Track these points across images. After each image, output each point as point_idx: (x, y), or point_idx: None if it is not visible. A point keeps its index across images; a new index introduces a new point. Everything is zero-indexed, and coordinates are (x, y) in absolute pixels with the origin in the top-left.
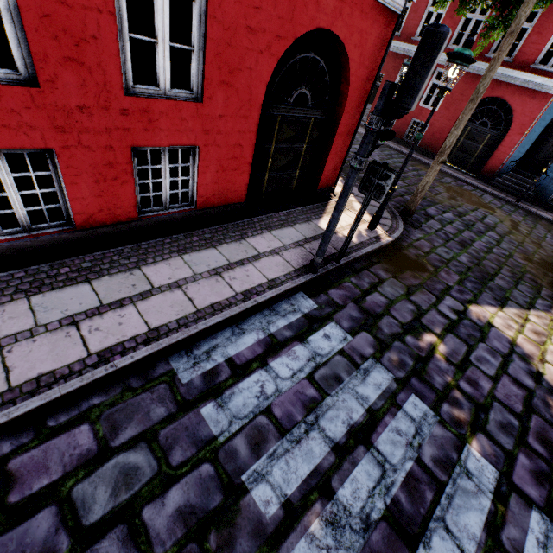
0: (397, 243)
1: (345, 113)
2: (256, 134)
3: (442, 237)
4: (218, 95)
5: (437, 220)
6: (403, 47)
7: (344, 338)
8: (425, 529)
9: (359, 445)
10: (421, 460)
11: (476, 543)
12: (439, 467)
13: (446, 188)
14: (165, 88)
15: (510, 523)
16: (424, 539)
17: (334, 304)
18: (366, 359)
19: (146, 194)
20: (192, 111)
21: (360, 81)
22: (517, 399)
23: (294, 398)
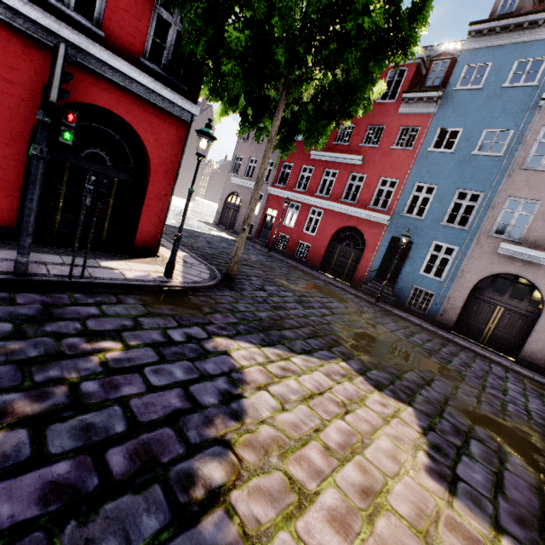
0: (192, 291)
1: (152, 182)
2: (25, 164)
3: (258, 300)
4: None
5: (268, 292)
6: (287, 194)
7: None
8: None
9: None
10: None
11: None
12: None
13: (308, 283)
14: None
15: None
16: None
17: (8, 301)
18: None
19: None
20: None
21: (164, 160)
22: (162, 409)
23: None
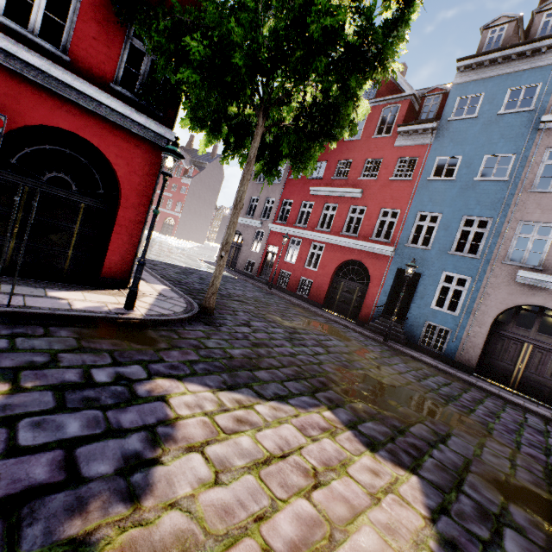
0: (154, 325)
1: (123, 207)
2: None
3: (237, 336)
4: None
5: (253, 328)
6: (288, 230)
7: None
8: None
9: None
10: None
11: None
12: None
13: (306, 320)
14: None
15: None
16: None
17: None
18: None
19: None
20: None
21: (137, 186)
22: (7, 486)
23: None
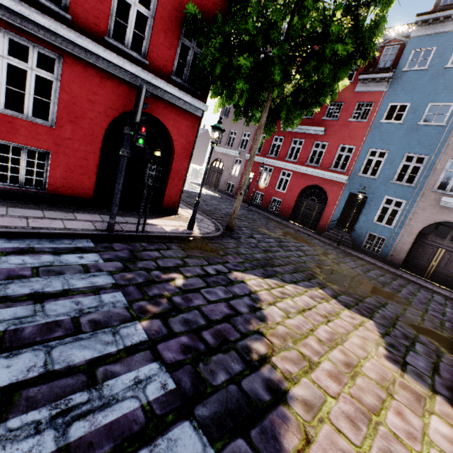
0: (207, 240)
1: (175, 161)
2: (99, 156)
3: (252, 245)
4: (67, 127)
5: (257, 239)
6: (262, 159)
7: (96, 260)
8: (26, 347)
9: (30, 300)
10: (79, 318)
11: (68, 364)
12: (91, 325)
13: (283, 231)
14: (28, 115)
15: (120, 363)
16: (16, 351)
17: (111, 248)
18: (102, 271)
19: (4, 173)
20: (46, 130)
21: (183, 145)
22: (220, 313)
23: (4, 272)
